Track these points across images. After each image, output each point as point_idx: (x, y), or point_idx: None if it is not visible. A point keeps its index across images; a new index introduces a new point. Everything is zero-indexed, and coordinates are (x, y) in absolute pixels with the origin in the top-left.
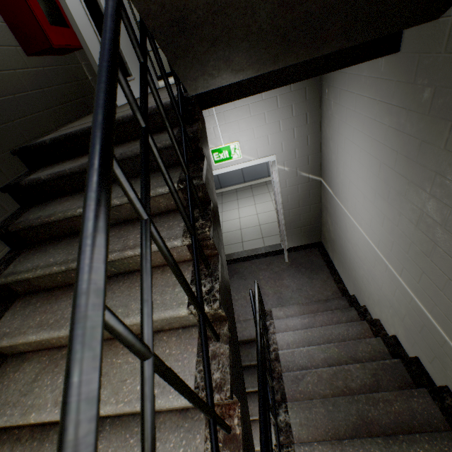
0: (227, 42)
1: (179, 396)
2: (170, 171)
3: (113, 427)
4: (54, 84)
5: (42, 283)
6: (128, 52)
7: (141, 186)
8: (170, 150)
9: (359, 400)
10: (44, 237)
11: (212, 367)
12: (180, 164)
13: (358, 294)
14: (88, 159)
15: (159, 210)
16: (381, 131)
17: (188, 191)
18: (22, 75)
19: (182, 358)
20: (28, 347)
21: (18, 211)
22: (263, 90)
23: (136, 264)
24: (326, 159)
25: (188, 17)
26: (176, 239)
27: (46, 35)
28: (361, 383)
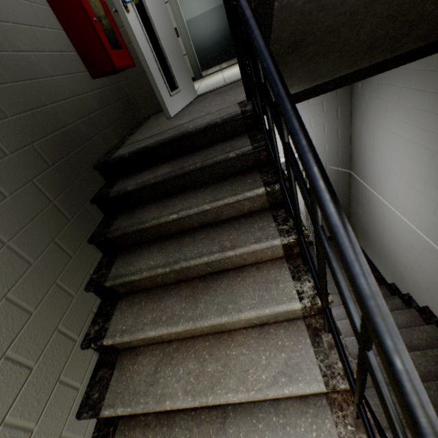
0: (323, 55)
1: (309, 384)
2: (248, 176)
3: (236, 413)
4: (112, 102)
5: (142, 284)
6: (174, 67)
7: (305, 195)
8: (246, 156)
9: (429, 387)
10: (133, 242)
11: (333, 357)
12: (254, 169)
13: (399, 282)
14: (313, 179)
15: (242, 212)
16: (434, 121)
17: (286, 194)
18: (92, 96)
19: (298, 349)
20: (140, 342)
21: (105, 220)
22: (321, 92)
23: (231, 263)
24: (358, 151)
25: (306, 38)
26: (275, 239)
27: (111, 59)
28: (424, 370)
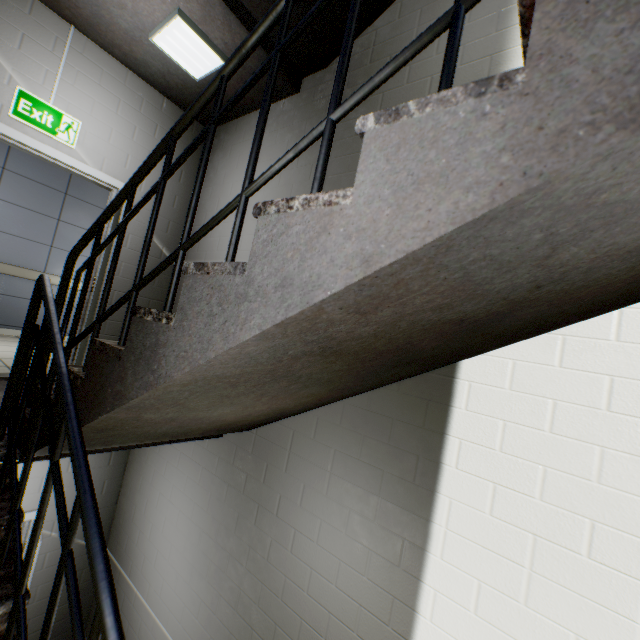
0: None
1: None
2: None
3: None
4: None
5: None
6: None
7: None
8: None
9: None
10: None
11: None
12: None
13: None
14: None
15: None
16: (283, 147)
17: None
18: None
19: None
20: None
21: None
22: None
23: None
24: (195, 228)
25: None
26: None
27: None
28: None
